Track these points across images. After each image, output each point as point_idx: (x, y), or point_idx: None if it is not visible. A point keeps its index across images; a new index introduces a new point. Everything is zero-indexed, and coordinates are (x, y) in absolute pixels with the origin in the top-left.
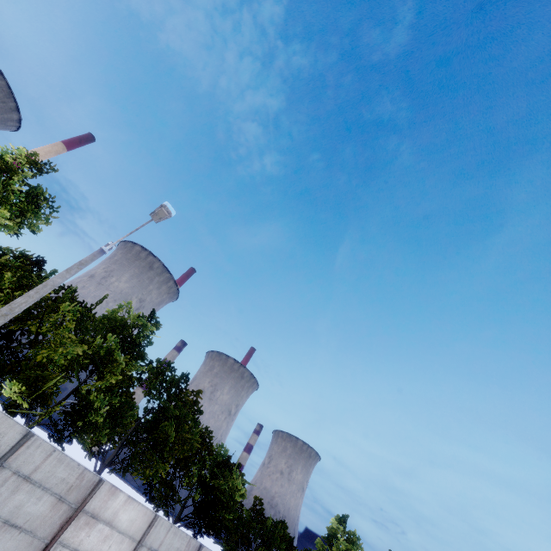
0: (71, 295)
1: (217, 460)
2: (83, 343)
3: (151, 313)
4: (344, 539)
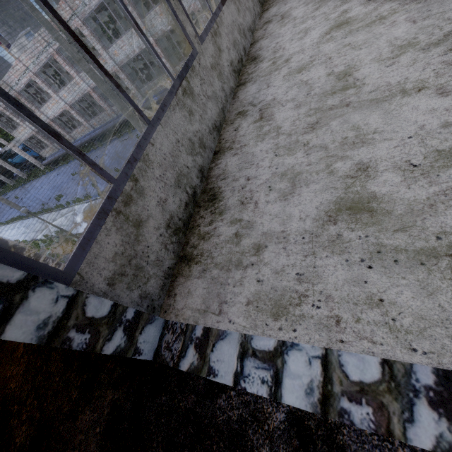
0: None
1: None
2: None
3: None
4: None
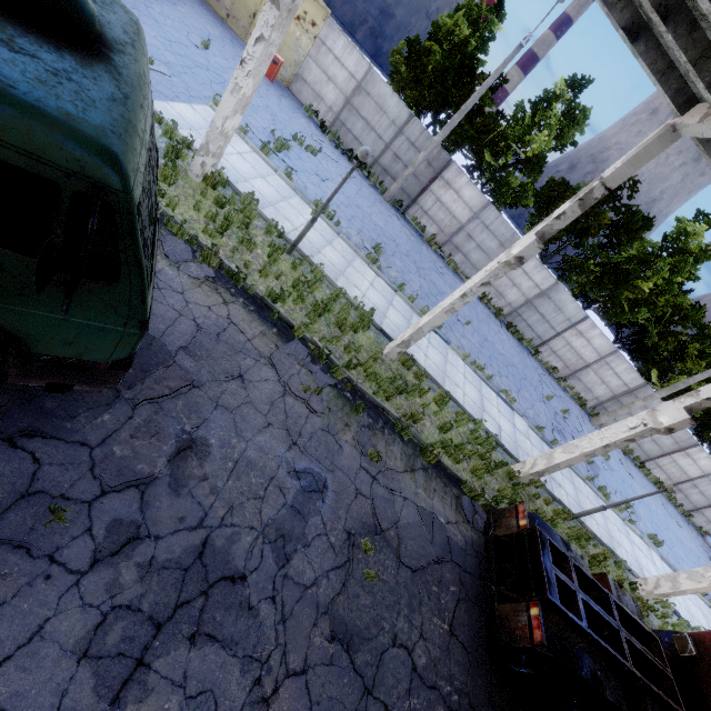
0: (694, 309)
1: None
2: (700, 357)
3: None
4: None
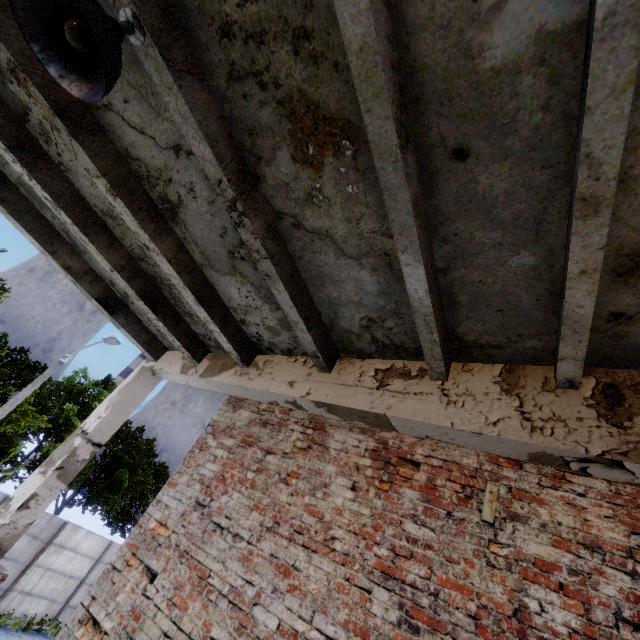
0: (25, 363)
1: None
2: (42, 412)
3: (107, 379)
4: None
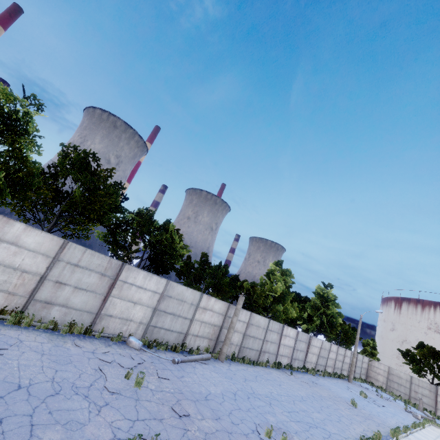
0: None
1: (154, 225)
2: None
3: (24, 90)
4: (280, 274)
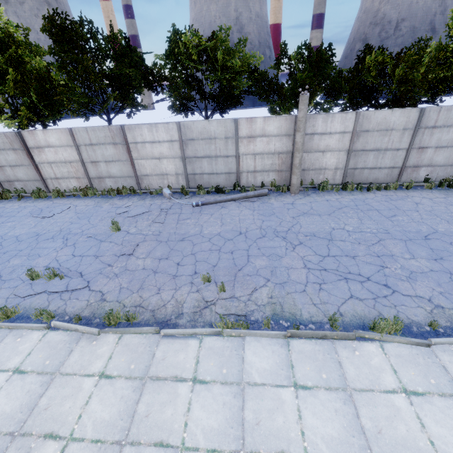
0: None
1: (177, 52)
2: None
3: None
4: None
